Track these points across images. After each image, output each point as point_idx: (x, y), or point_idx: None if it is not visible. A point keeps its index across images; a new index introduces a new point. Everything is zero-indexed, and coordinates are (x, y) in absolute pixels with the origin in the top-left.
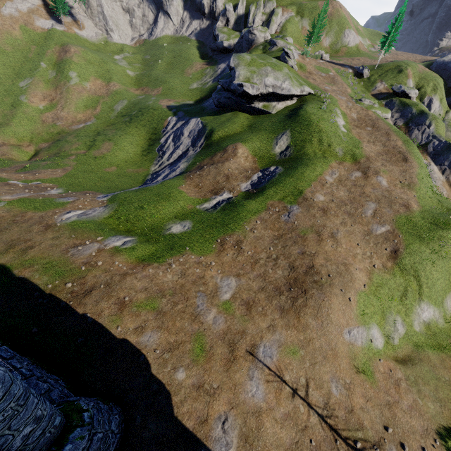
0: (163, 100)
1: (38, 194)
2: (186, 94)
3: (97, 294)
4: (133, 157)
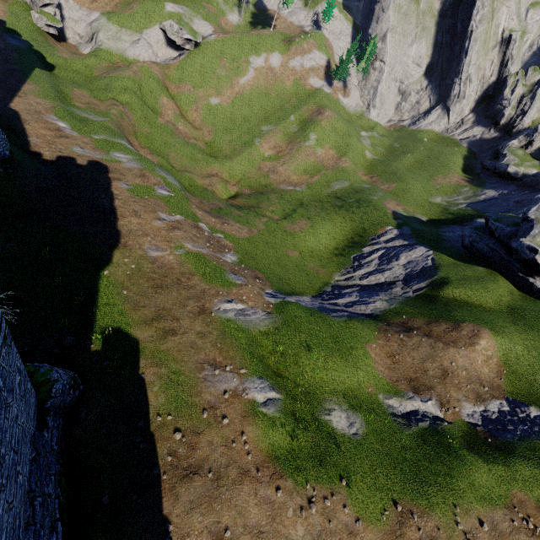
0: (391, 201)
1: (215, 255)
2: (421, 205)
3: (198, 487)
4: (322, 250)
